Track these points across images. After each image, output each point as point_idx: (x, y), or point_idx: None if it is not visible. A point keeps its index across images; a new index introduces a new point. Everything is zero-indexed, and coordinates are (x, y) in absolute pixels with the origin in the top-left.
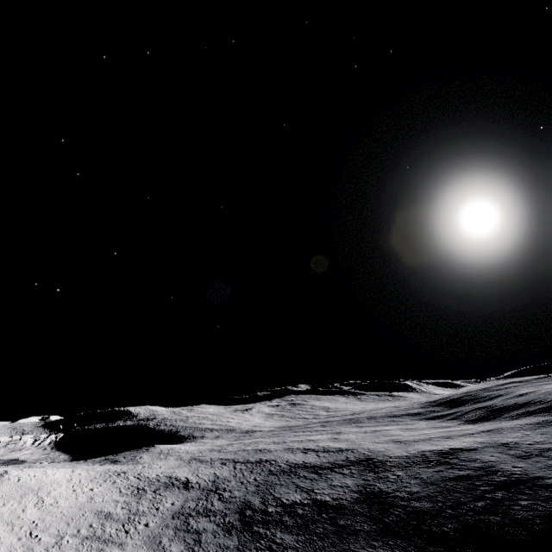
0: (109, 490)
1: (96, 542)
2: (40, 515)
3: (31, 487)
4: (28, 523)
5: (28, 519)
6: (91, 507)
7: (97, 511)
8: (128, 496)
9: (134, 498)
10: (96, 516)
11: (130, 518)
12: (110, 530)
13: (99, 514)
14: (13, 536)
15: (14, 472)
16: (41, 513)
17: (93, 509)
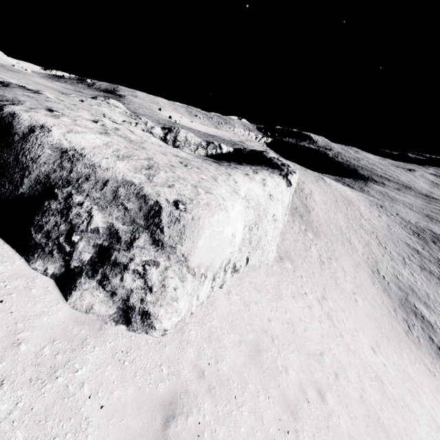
0: (392, 222)
1: (432, 276)
2: (370, 227)
3: (346, 198)
4: (371, 232)
5: (368, 228)
6: (396, 236)
7: (404, 242)
8: (414, 237)
9: (421, 241)
10: (407, 247)
11: (439, 265)
12: (433, 268)
13: (408, 246)
14: (372, 241)
15: (325, 179)
16: (370, 226)
17: (399, 238)
